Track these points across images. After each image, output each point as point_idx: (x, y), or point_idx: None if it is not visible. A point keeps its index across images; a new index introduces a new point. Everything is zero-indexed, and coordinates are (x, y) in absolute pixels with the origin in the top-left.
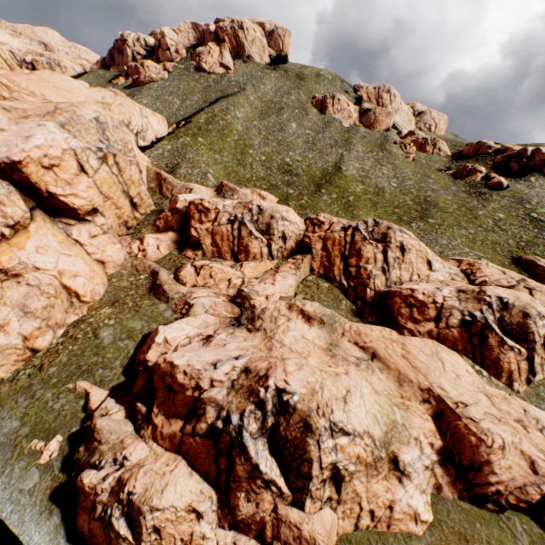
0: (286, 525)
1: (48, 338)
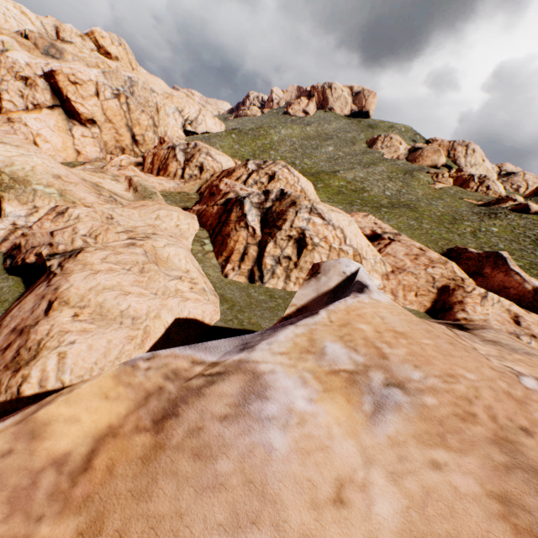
0: None
1: None
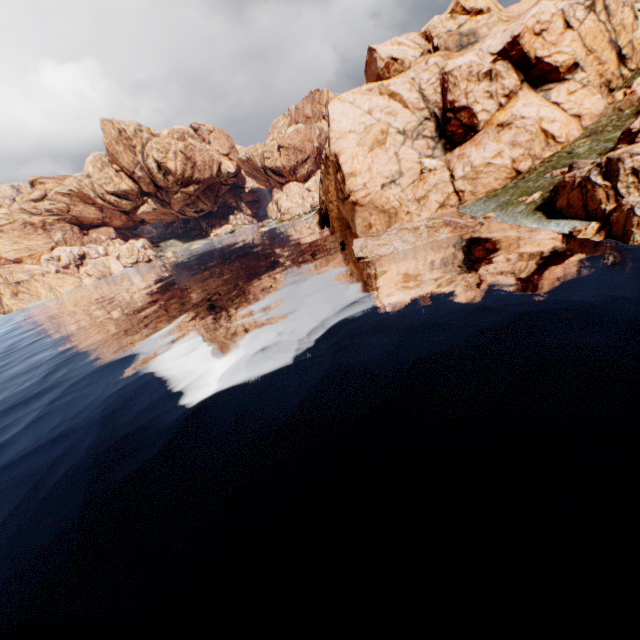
0: None
1: (527, 165)
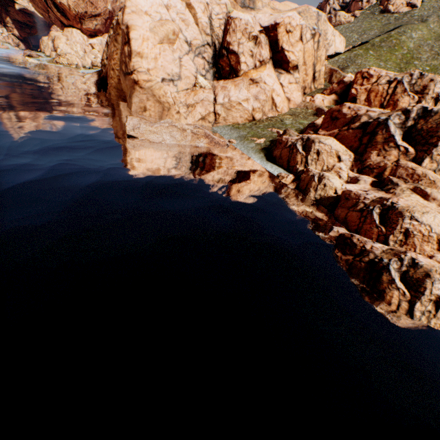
0: (403, 169)
1: (259, 116)
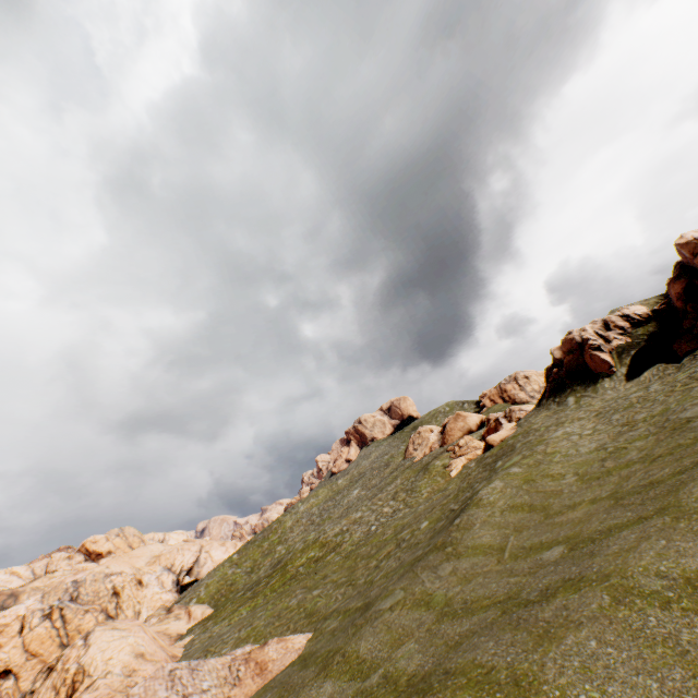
0: None
1: None
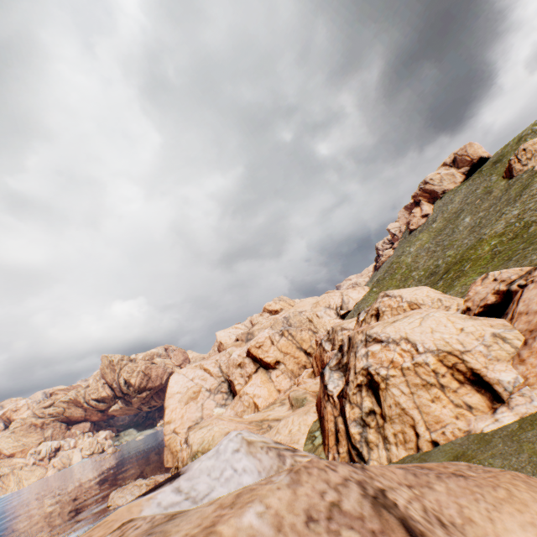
0: None
1: None
